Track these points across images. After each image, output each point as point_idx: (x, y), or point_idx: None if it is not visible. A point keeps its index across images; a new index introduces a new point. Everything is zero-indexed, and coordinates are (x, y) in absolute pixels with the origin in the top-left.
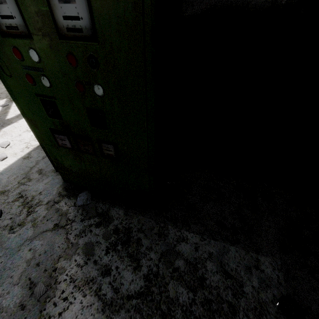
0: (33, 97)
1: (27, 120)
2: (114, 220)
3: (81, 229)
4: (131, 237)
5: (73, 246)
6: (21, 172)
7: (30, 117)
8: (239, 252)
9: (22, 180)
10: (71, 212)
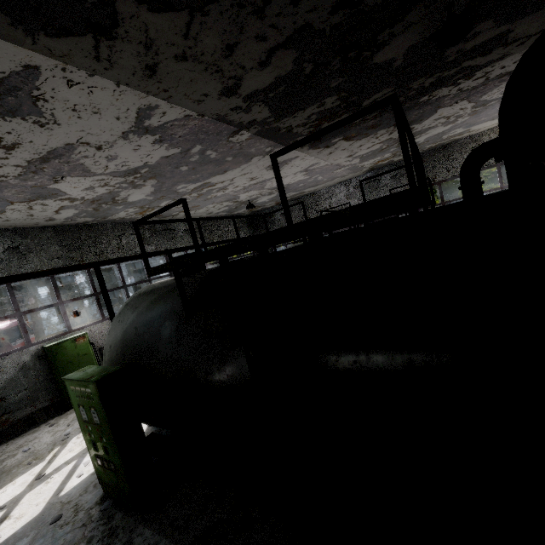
0: (90, 441)
1: (89, 450)
2: (114, 521)
3: (94, 527)
4: (116, 532)
5: (84, 537)
6: (85, 486)
7: (89, 449)
8: (166, 543)
9: (82, 492)
10: (95, 515)
